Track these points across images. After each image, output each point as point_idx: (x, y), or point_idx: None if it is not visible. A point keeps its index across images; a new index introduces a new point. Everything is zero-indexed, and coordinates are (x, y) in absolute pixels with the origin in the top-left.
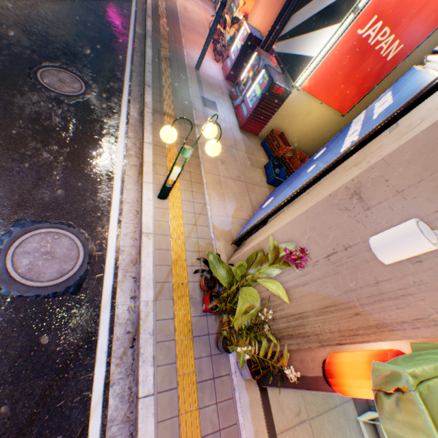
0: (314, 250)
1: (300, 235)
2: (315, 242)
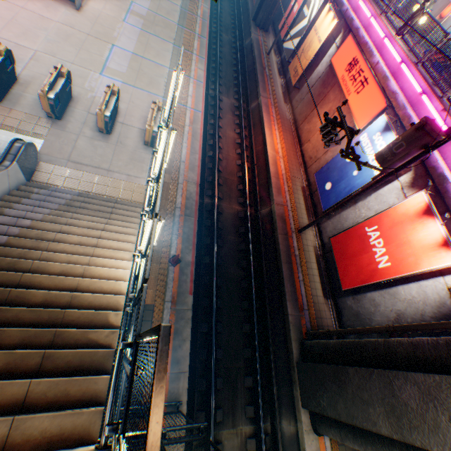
0: (437, 4)
1: (433, 5)
2: (437, 3)
